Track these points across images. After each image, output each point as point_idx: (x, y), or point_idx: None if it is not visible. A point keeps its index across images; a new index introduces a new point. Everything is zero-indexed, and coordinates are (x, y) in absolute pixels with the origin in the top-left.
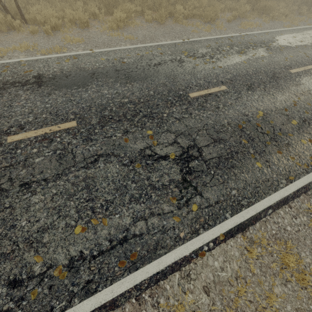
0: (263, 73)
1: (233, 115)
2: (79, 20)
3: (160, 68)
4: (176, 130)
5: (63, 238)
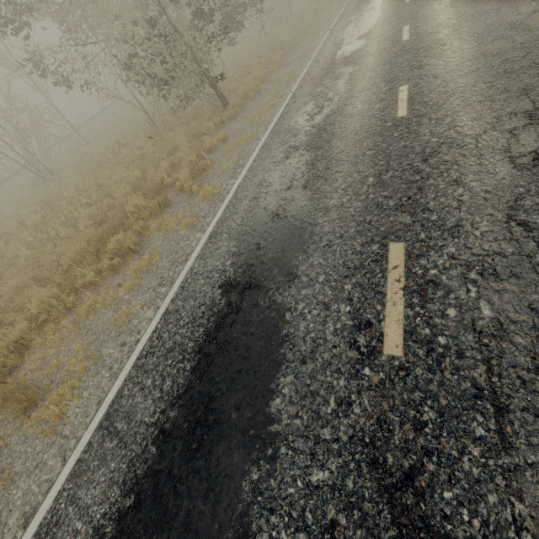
0: None
1: None
2: (262, 75)
3: (362, 24)
4: None
5: None
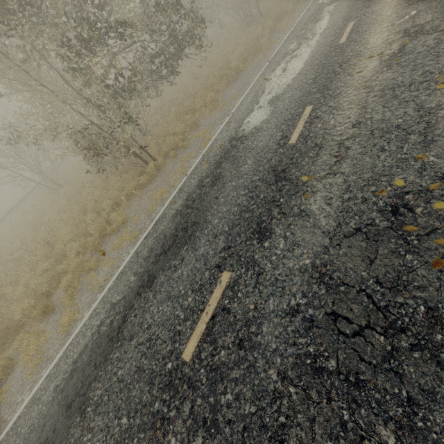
0: (356, 2)
1: (391, 12)
2: (191, 124)
3: (290, 68)
4: (376, 44)
5: (441, 95)
